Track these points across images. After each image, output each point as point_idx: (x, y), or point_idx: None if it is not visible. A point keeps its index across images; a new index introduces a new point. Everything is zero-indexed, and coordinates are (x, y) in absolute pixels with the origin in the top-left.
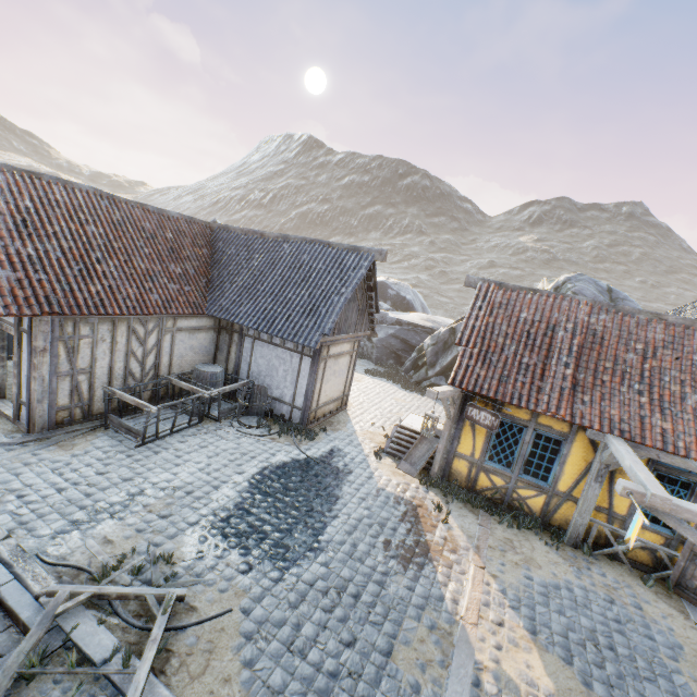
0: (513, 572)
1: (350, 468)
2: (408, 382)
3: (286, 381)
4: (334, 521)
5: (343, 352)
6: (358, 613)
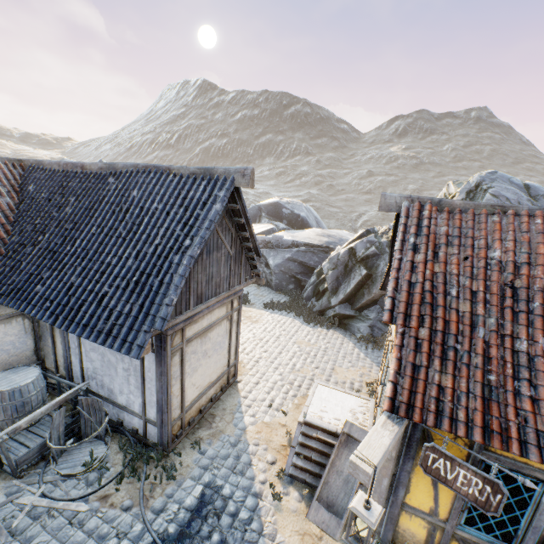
0: None
1: None
2: (311, 313)
3: (130, 384)
4: None
5: (214, 322)
6: None
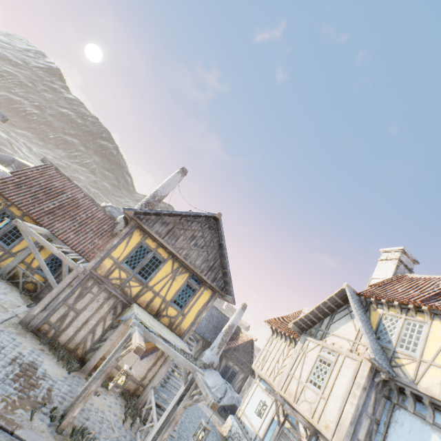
0: None
1: None
2: None
3: None
4: None
5: None
6: None
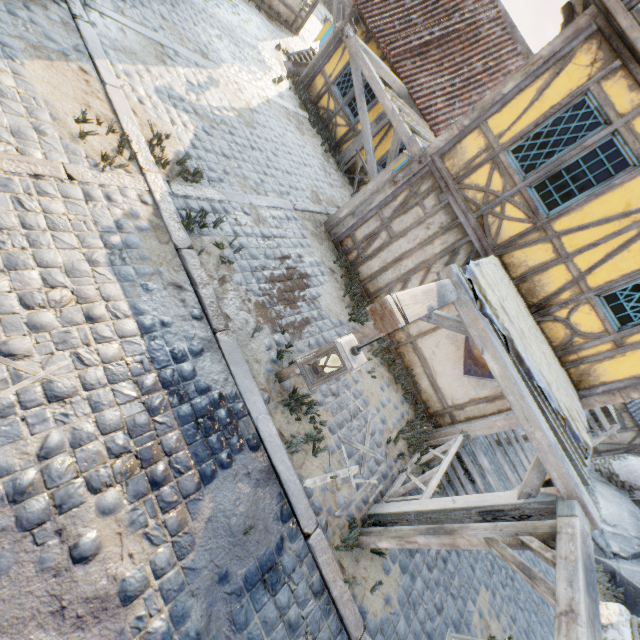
0: (283, 116)
1: (249, 25)
2: None
3: None
4: (202, 3)
5: None
6: (166, 5)
